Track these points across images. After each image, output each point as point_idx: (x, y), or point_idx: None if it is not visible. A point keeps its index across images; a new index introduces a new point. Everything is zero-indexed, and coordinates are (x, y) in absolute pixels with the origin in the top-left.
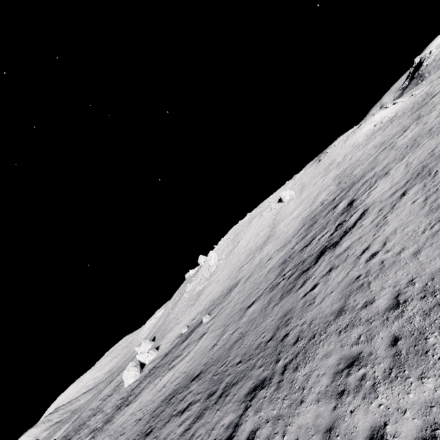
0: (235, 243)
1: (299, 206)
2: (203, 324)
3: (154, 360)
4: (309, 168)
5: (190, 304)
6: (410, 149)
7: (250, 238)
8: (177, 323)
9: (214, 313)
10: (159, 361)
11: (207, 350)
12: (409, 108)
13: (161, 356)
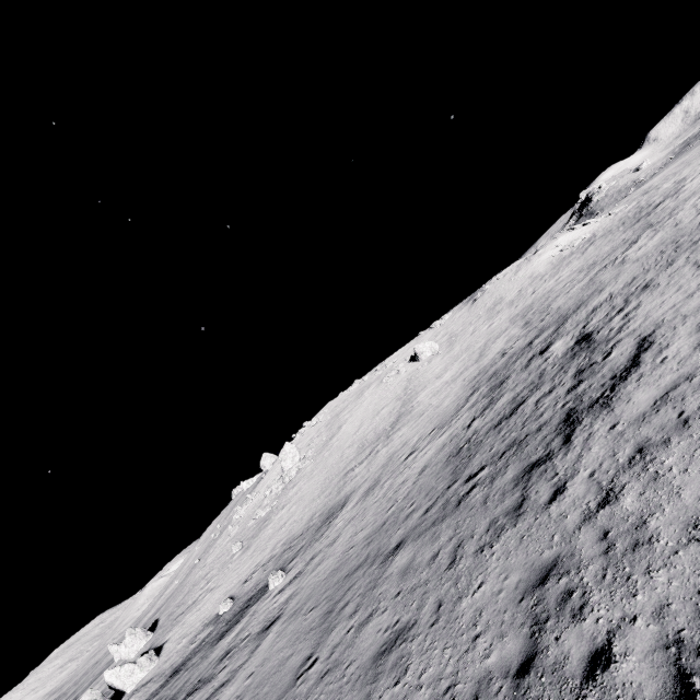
0: (333, 430)
1: (452, 364)
2: (269, 593)
3: (145, 684)
4: (457, 312)
5: (241, 548)
6: (676, 251)
7: (362, 419)
8: (208, 589)
9: (295, 567)
10: (156, 690)
11: (288, 673)
12: (616, 224)
13: (163, 674)
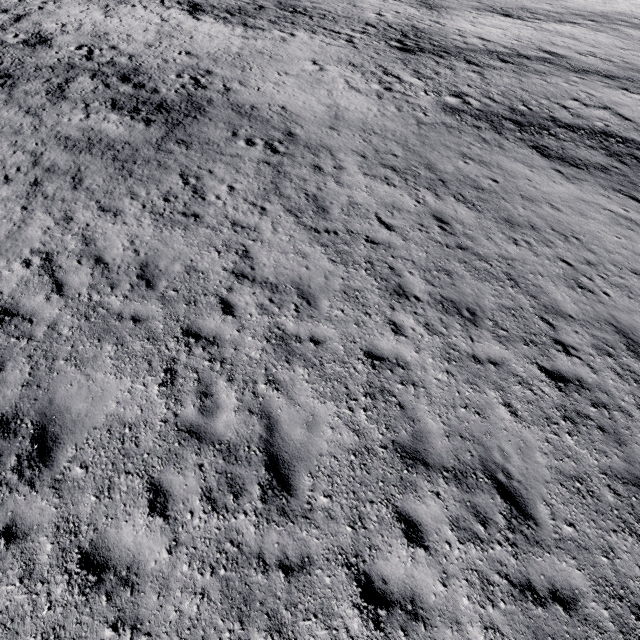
0: None
1: None
2: None
3: None
4: None
5: None
6: (632, 39)
7: None
8: None
9: None
10: None
11: None
12: None
13: None
